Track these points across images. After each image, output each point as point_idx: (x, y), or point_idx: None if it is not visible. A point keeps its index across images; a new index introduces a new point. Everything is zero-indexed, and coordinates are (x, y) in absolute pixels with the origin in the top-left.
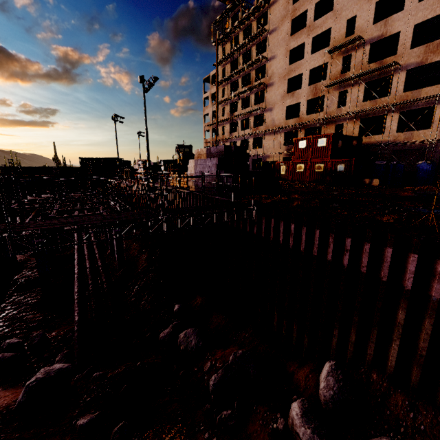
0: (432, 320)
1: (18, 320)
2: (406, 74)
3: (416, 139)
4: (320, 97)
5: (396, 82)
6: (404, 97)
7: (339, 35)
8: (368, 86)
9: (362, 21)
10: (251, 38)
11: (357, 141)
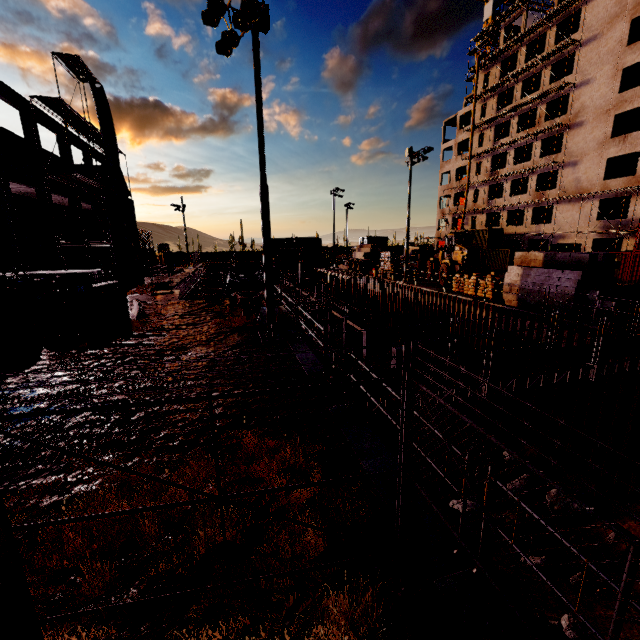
0: None
1: None
2: None
3: None
4: None
5: None
6: None
7: None
8: None
9: None
10: (545, 56)
11: None
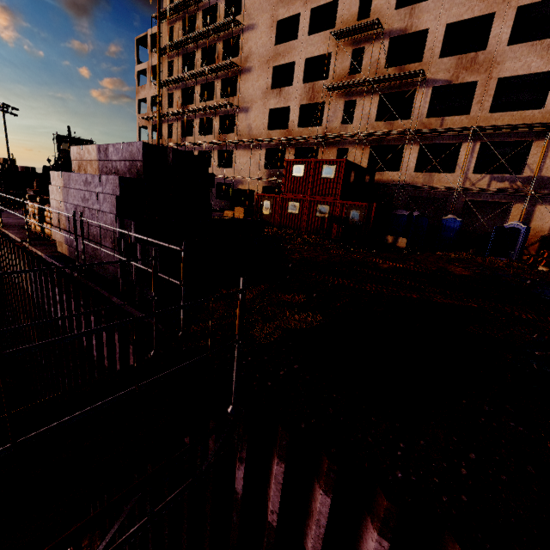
0: None
1: None
2: (431, 93)
3: (437, 185)
4: (321, 103)
5: (419, 102)
6: (427, 124)
7: (350, 14)
8: (380, 102)
9: (381, 1)
10: None
11: (369, 177)
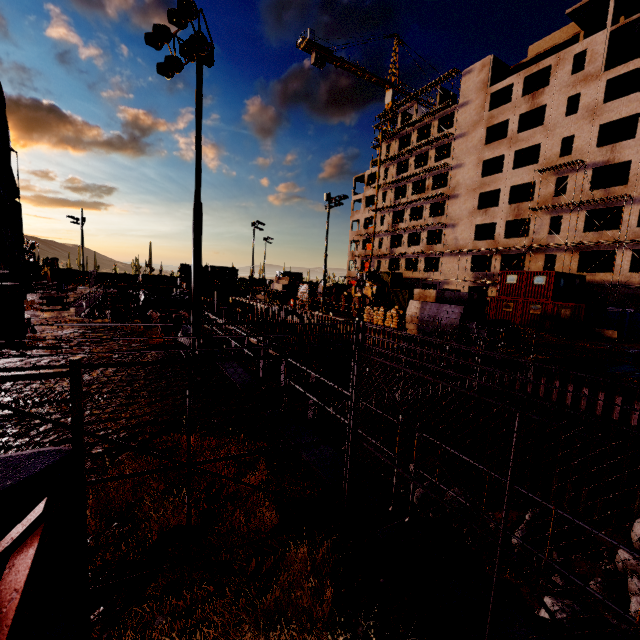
0: None
1: None
2: None
3: None
4: (527, 221)
5: (627, 215)
6: (638, 233)
7: (552, 153)
8: (588, 214)
9: (582, 142)
10: (431, 140)
11: (579, 280)
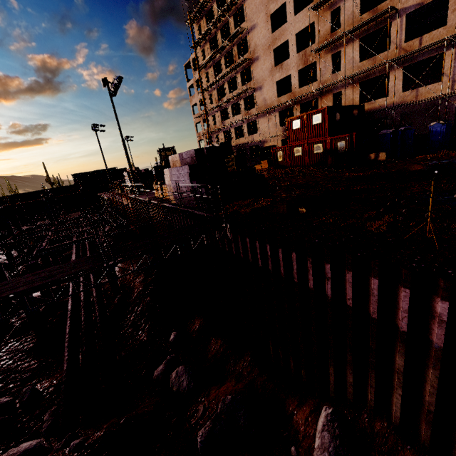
0: (437, 371)
1: (13, 371)
2: (406, 19)
3: (426, 97)
4: (311, 65)
5: (395, 32)
6: (407, 48)
7: None
8: (364, 42)
9: None
10: (226, 8)
11: (357, 111)
